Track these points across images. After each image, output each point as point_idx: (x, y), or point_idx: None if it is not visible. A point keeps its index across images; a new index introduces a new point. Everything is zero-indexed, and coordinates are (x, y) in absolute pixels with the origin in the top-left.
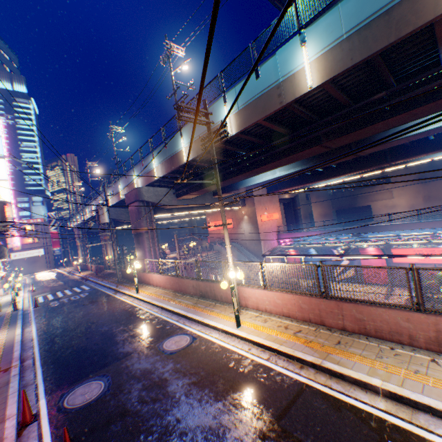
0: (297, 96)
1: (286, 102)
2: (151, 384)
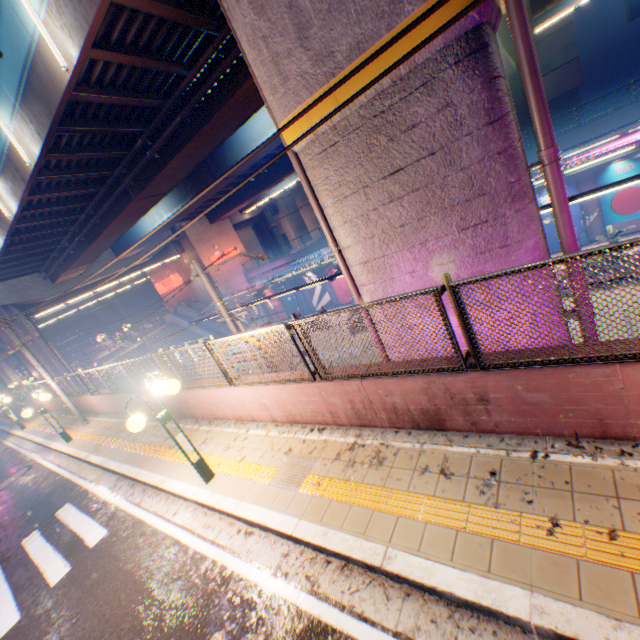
0: (31, 173)
1: (28, 179)
2: None
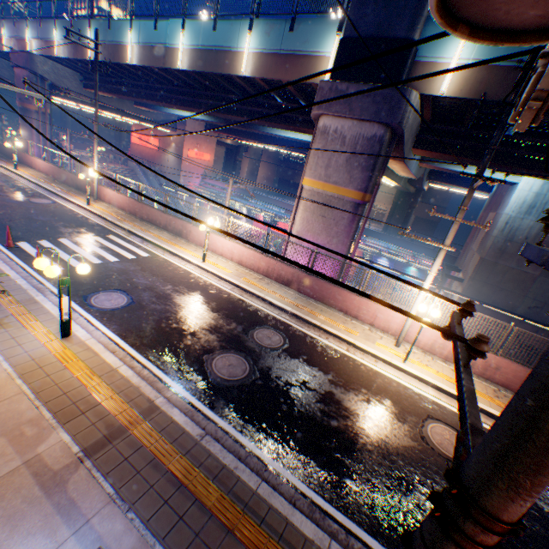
0: (173, 68)
1: (168, 67)
2: (17, 207)
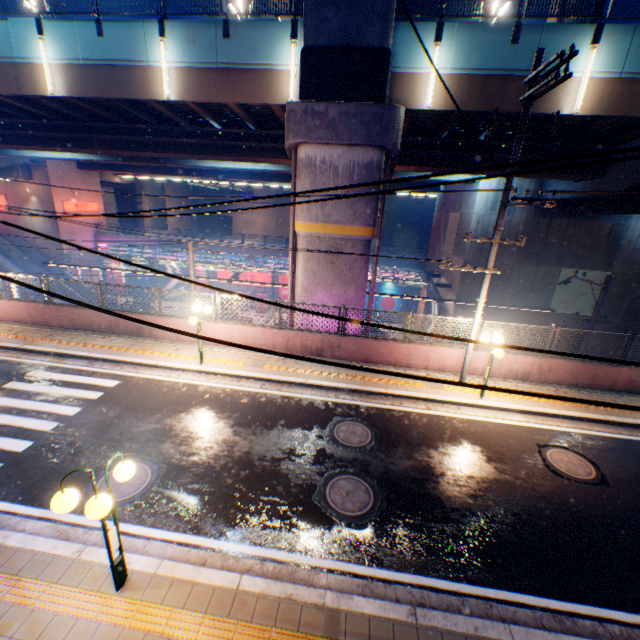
0: (40, 94)
1: (28, 94)
2: None
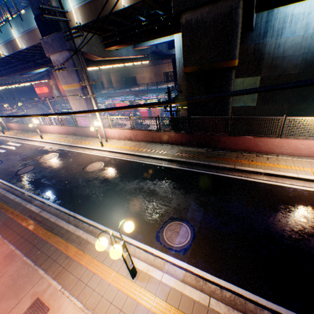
0: (2, 57)
1: (0, 58)
2: None
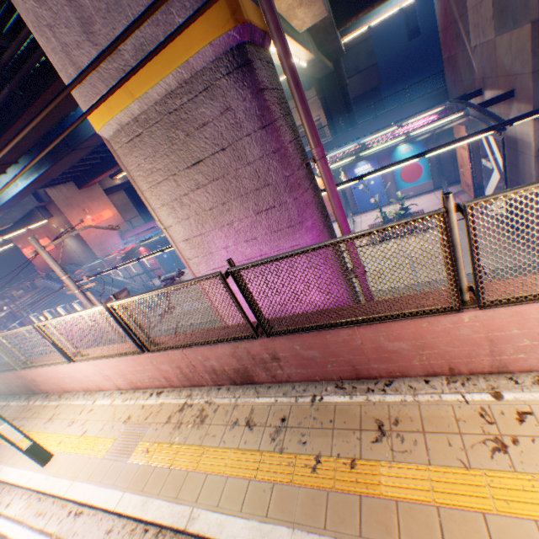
0: None
1: None
2: None
